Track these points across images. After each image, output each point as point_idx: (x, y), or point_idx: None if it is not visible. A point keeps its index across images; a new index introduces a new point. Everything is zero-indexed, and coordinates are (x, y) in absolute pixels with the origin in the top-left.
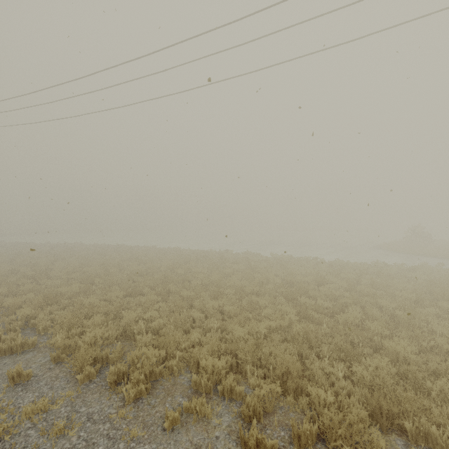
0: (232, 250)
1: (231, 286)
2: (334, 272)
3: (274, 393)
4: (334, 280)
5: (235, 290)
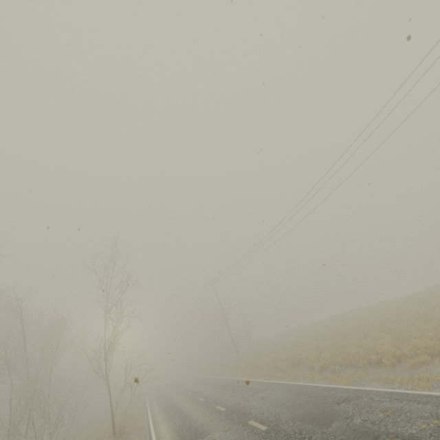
0: None
1: None
2: None
3: None
4: None
5: None
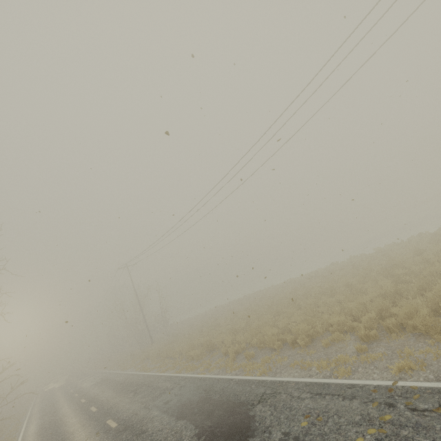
0: (337, 261)
1: (342, 286)
2: (433, 240)
3: (372, 317)
4: (433, 247)
5: (345, 286)
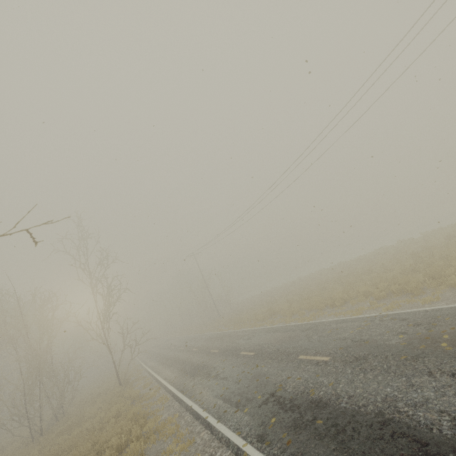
0: (386, 246)
1: (379, 266)
2: None
3: (385, 285)
4: None
5: (381, 267)
